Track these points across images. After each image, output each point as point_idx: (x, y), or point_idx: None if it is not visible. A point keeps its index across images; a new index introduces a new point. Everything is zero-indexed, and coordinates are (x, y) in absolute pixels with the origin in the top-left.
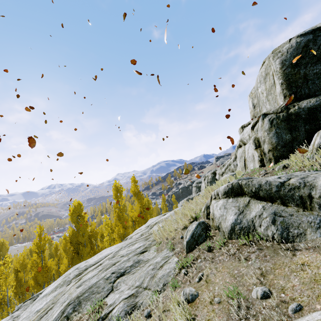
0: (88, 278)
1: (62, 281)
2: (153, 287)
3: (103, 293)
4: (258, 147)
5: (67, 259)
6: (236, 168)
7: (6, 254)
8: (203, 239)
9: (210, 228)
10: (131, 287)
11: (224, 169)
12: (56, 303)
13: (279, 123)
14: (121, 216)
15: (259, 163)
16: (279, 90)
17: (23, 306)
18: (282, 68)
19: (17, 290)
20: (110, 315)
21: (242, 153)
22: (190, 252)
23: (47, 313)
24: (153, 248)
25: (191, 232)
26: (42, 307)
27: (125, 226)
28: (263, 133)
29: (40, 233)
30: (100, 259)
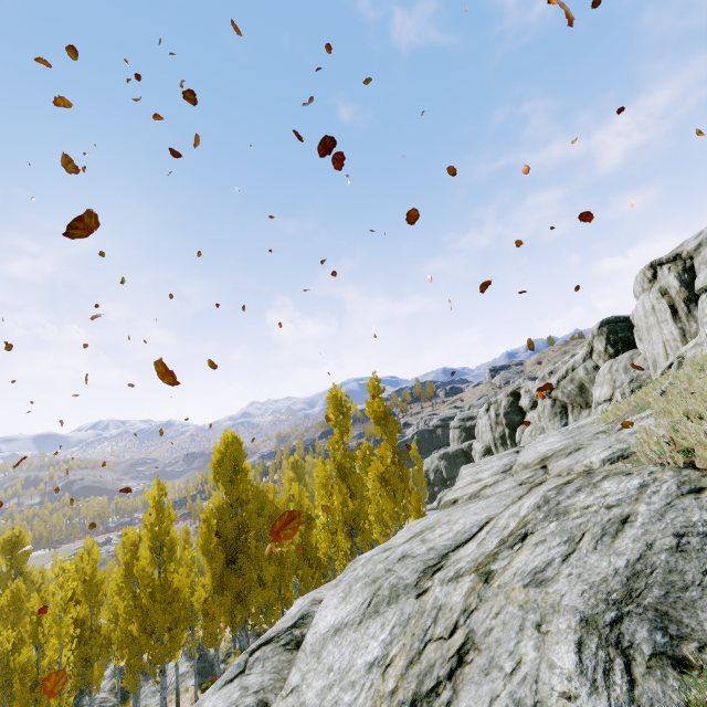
0: (540, 563)
1: (381, 587)
2: None
3: None
4: None
5: (211, 572)
6: (592, 377)
7: (24, 566)
8: None
9: None
10: None
11: (557, 380)
12: (479, 633)
13: None
14: (348, 471)
15: None
16: None
17: (256, 661)
18: None
19: (74, 652)
20: None
21: None
22: None
23: (475, 662)
24: None
25: None
26: (386, 654)
27: (358, 496)
28: None
29: (159, 502)
30: (462, 532)
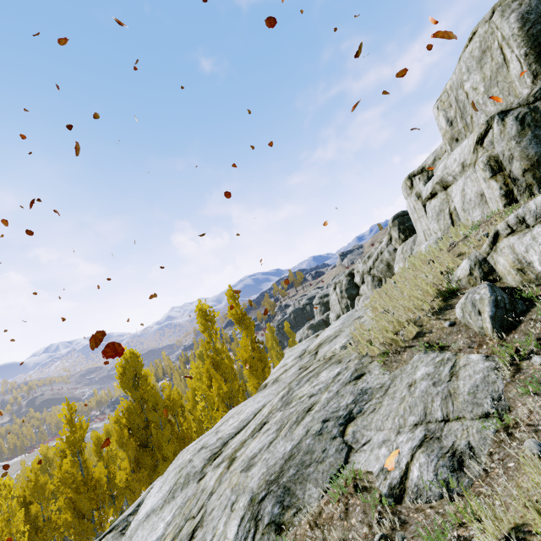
0: (257, 450)
1: (181, 476)
2: (468, 411)
3: (330, 459)
4: (498, 172)
5: (128, 458)
6: (393, 257)
7: None
8: (525, 305)
9: (518, 289)
10: (399, 429)
11: (373, 262)
12: (207, 513)
13: (538, 118)
14: (219, 363)
15: (502, 200)
16: (517, 69)
17: None
18: (523, 28)
19: (32, 540)
20: (410, 484)
21: (440, 205)
22: (509, 332)
23: (197, 537)
24: (372, 366)
25: (488, 300)
26: (164, 534)
27: (229, 379)
28: (506, 144)
29: (71, 418)
30: (243, 420)
